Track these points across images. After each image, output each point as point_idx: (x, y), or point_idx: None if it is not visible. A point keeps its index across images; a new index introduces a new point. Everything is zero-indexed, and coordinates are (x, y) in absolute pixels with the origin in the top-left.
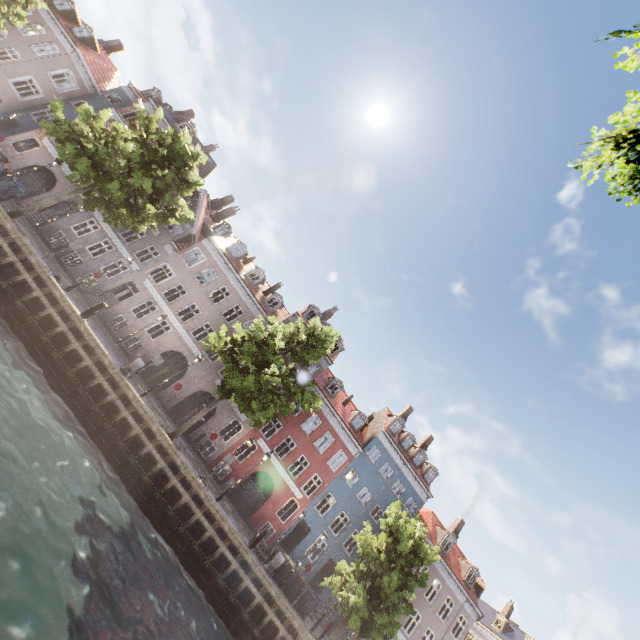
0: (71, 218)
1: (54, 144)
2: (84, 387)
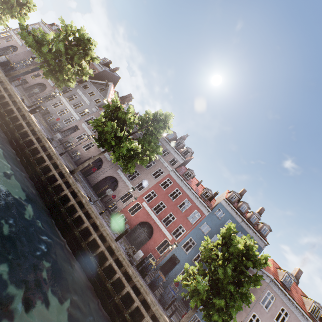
0: (51, 101)
1: None
2: (23, 140)
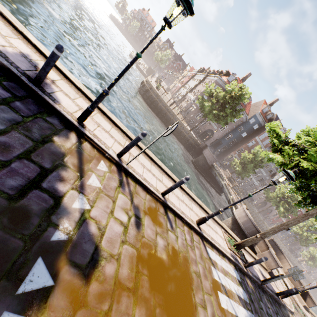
0: None
1: (237, 155)
2: None
